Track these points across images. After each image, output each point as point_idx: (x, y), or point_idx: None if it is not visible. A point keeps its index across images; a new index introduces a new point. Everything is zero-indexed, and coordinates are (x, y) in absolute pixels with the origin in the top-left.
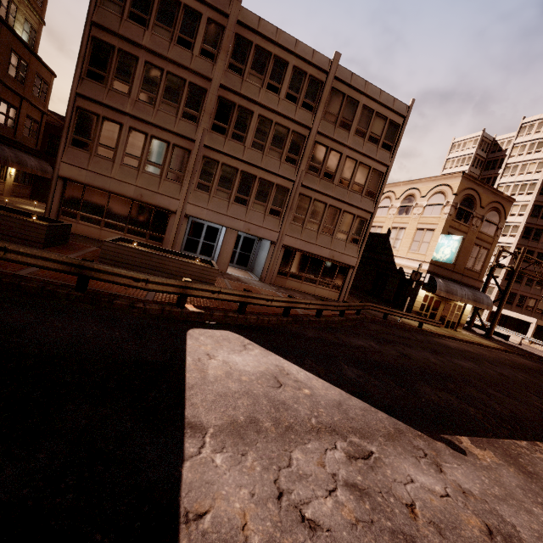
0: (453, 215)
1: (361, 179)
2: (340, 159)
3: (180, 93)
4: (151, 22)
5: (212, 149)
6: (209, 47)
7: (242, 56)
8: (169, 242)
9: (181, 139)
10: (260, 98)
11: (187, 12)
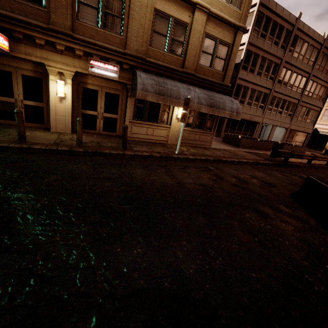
0: None
1: (321, 93)
2: (316, 85)
3: (270, 68)
4: (266, 36)
5: (275, 92)
6: (283, 43)
7: (294, 44)
8: (255, 136)
9: (266, 89)
10: (296, 64)
11: (279, 27)
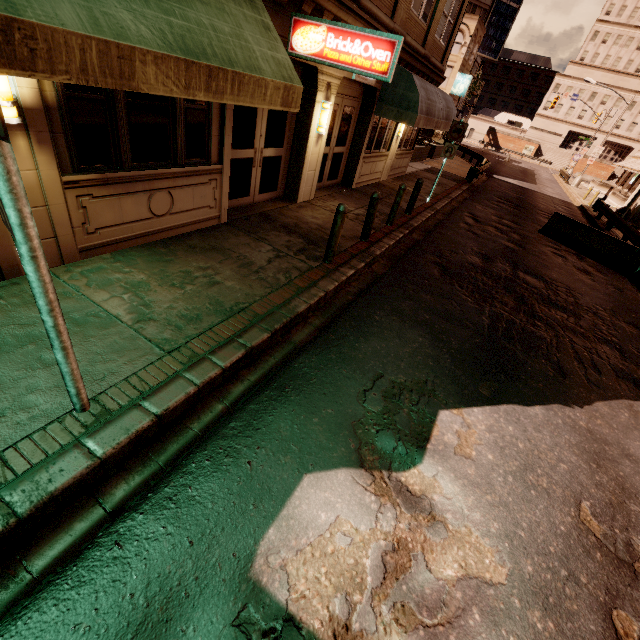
0: (465, 55)
1: None
2: None
3: None
4: None
5: None
6: None
7: None
8: None
9: None
10: None
11: None
